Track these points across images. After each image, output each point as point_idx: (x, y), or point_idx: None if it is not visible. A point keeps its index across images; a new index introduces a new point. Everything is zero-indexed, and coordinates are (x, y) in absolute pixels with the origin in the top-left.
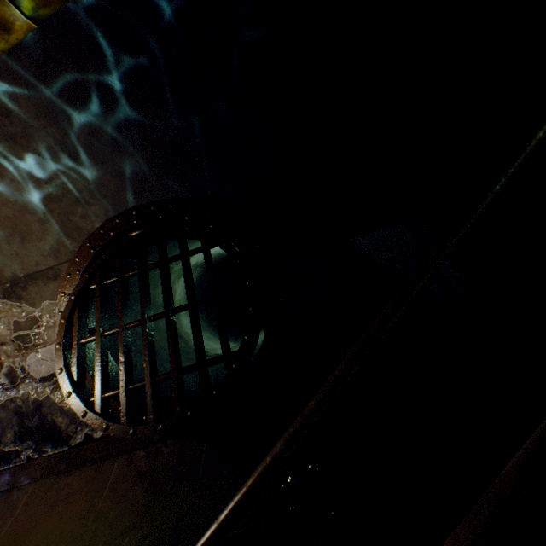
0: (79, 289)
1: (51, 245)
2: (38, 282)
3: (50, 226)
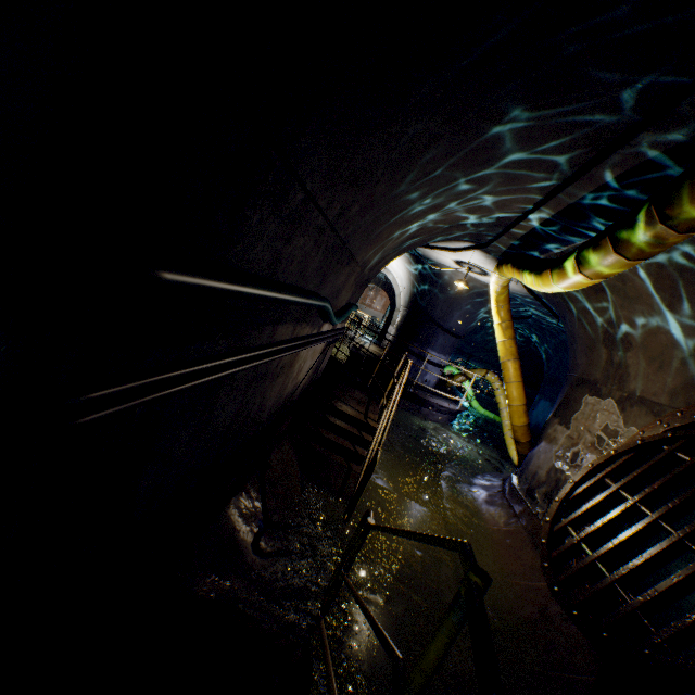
0: (649, 440)
1: (674, 385)
2: (641, 408)
3: (685, 369)
